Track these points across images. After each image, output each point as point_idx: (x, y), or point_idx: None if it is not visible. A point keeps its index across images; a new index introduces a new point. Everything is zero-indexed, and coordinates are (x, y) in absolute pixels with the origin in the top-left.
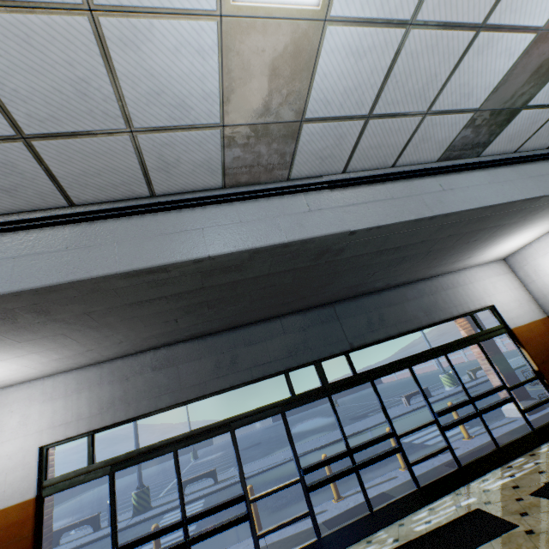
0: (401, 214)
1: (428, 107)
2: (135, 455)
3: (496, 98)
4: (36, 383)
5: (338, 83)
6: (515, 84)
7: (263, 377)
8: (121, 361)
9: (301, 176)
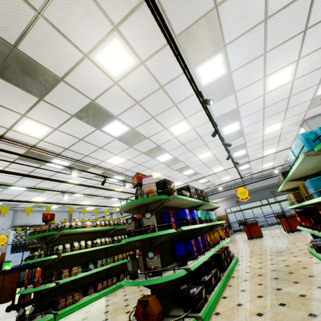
0: (271, 182)
1: (271, 171)
2: (237, 211)
3: (283, 167)
4: (221, 201)
5: (256, 175)
6: (285, 166)
7: (256, 201)
8: (231, 198)
9: (255, 178)
